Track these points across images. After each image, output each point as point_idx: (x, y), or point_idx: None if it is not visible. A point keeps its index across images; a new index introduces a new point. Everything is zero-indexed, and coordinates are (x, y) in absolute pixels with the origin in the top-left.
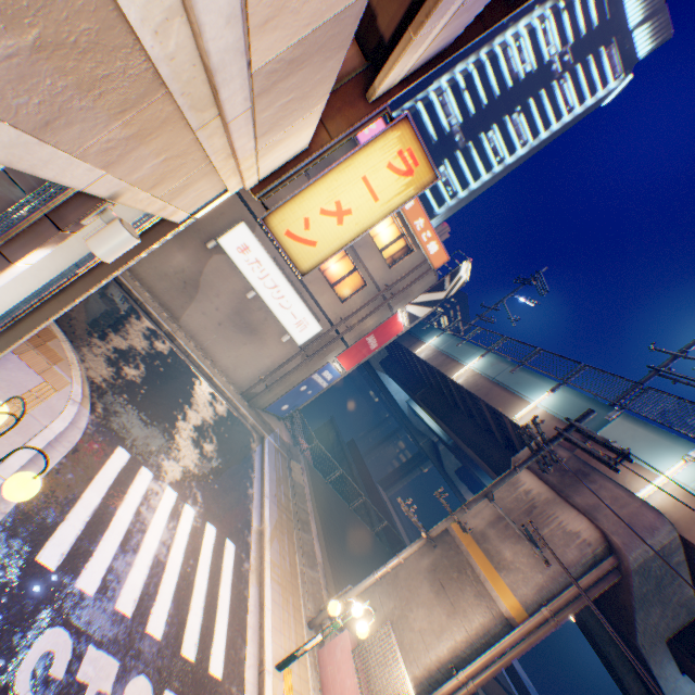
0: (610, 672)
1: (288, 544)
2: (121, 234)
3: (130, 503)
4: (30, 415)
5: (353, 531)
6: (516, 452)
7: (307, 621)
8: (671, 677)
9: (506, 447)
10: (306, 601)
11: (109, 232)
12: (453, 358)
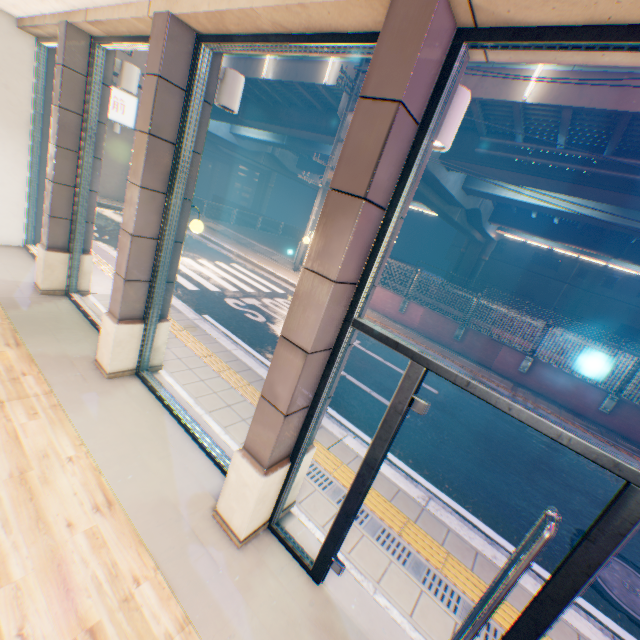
0: (422, 203)
1: (252, 255)
2: (133, 72)
3: (181, 268)
4: (98, 255)
5: (269, 239)
6: (333, 112)
7: (291, 271)
8: (443, 177)
9: (325, 114)
10: (283, 266)
11: (128, 75)
12: (250, 59)
